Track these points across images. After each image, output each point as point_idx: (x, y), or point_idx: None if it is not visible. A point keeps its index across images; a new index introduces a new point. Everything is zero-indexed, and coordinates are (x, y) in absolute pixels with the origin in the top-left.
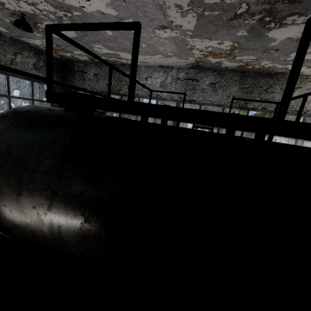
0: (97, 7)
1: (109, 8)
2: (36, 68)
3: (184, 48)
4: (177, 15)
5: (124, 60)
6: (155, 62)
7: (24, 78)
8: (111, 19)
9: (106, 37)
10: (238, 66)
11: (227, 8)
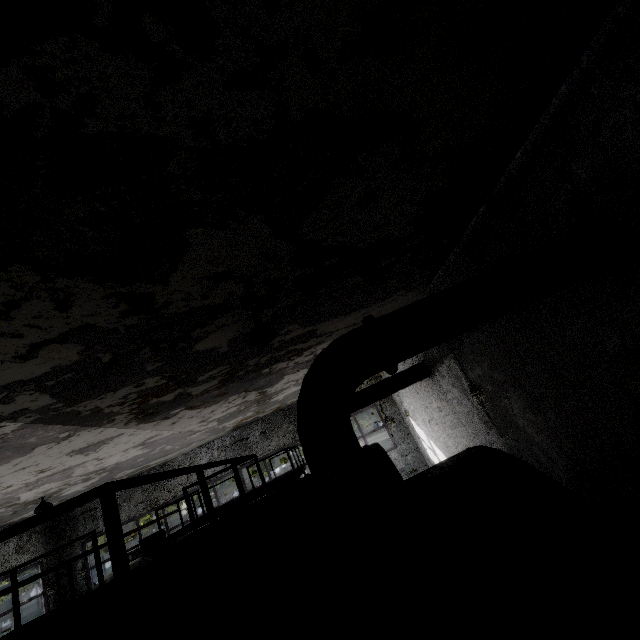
0: (133, 455)
1: (145, 450)
2: (19, 551)
3: (218, 429)
4: (202, 427)
5: (154, 465)
6: (192, 447)
7: (3, 578)
8: (144, 453)
9: (135, 463)
10: (274, 410)
11: (233, 412)
